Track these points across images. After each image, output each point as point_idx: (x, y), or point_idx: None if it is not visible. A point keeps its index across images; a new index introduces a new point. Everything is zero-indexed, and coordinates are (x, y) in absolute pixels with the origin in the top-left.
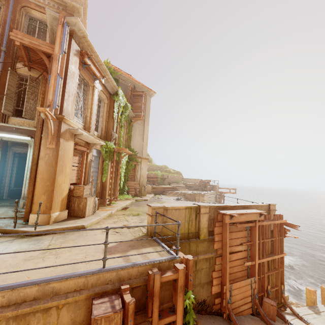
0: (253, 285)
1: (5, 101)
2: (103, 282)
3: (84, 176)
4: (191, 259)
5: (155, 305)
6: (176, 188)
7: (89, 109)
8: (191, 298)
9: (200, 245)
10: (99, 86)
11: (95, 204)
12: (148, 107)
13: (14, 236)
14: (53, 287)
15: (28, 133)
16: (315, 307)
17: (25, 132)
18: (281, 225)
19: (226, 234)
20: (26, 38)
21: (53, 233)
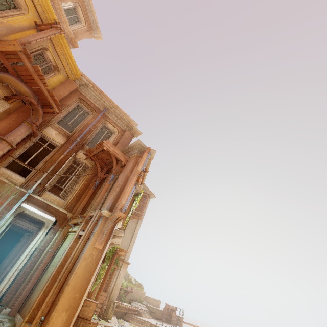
0: None
1: (54, 177)
2: None
3: None
4: None
5: None
6: (140, 311)
7: None
8: None
9: None
10: None
11: None
12: (145, 207)
13: None
14: None
15: (55, 212)
16: None
17: (53, 211)
18: None
19: None
20: (112, 147)
21: None
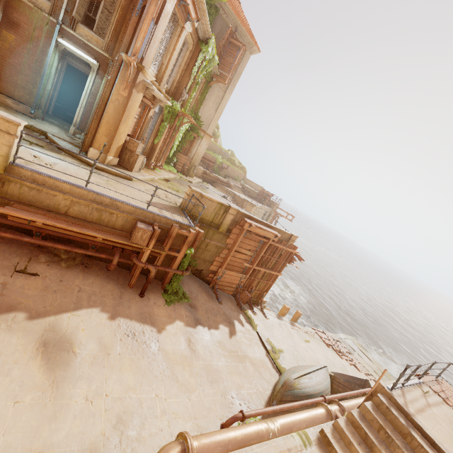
0: (242, 279)
1: (79, 2)
2: (144, 216)
3: (139, 131)
4: (202, 232)
5: (169, 242)
6: (231, 185)
7: (168, 56)
8: (192, 252)
9: (217, 235)
10: (190, 26)
11: (142, 164)
12: (241, 68)
13: (79, 161)
14: (117, 204)
15: (95, 54)
16: (281, 317)
17: (92, 52)
18: (292, 254)
19: (240, 236)
20: None
21: (108, 173)
